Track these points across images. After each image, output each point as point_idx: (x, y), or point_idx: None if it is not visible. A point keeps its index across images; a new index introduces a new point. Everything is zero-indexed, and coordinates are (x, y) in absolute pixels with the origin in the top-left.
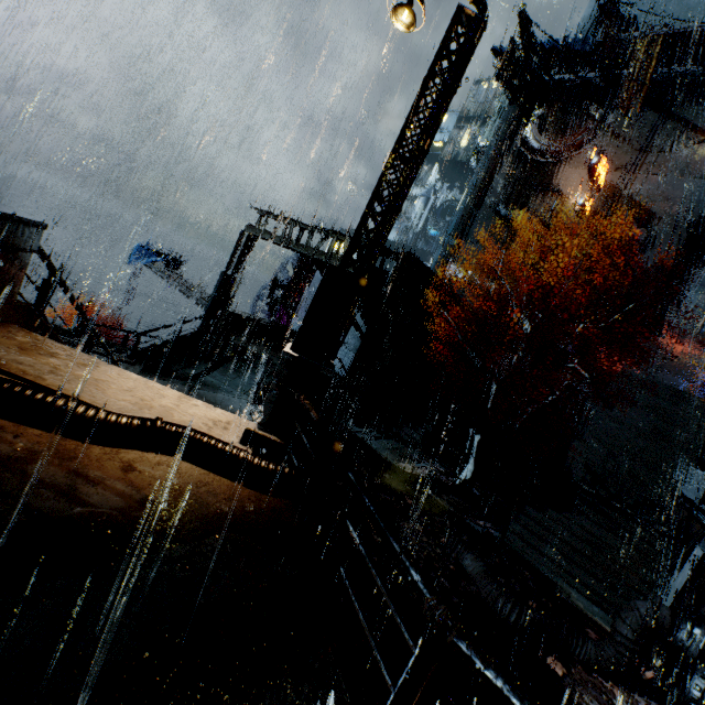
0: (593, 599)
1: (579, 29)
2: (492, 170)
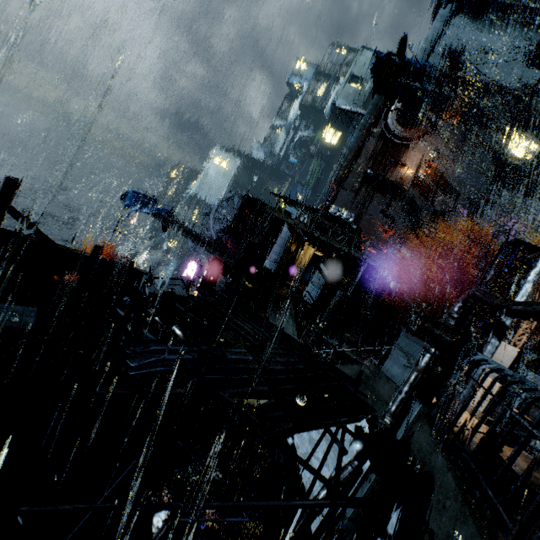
0: None
1: (423, 47)
2: (364, 140)
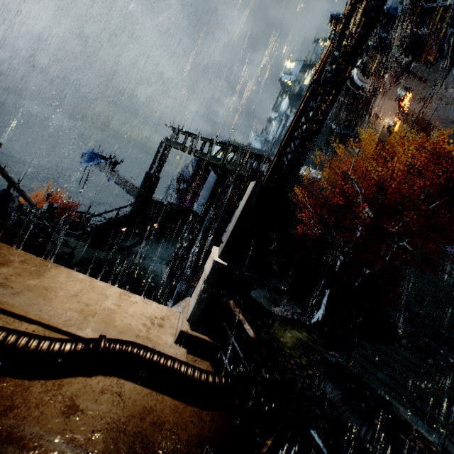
0: (415, 412)
1: (391, 2)
2: None
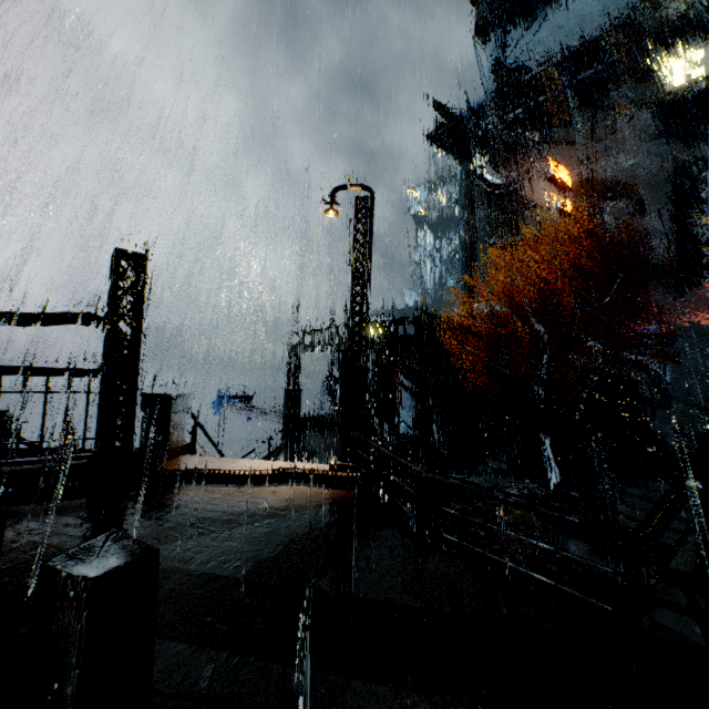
0: None
1: (489, 87)
2: (471, 215)
